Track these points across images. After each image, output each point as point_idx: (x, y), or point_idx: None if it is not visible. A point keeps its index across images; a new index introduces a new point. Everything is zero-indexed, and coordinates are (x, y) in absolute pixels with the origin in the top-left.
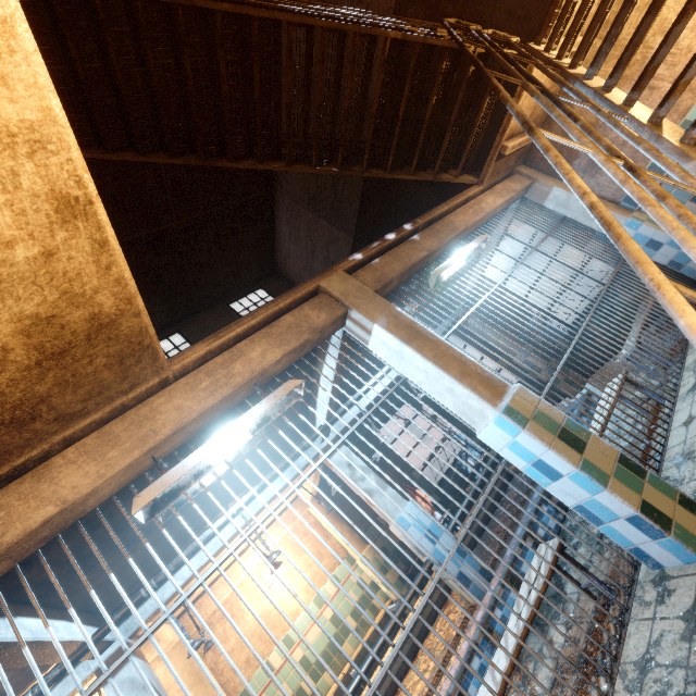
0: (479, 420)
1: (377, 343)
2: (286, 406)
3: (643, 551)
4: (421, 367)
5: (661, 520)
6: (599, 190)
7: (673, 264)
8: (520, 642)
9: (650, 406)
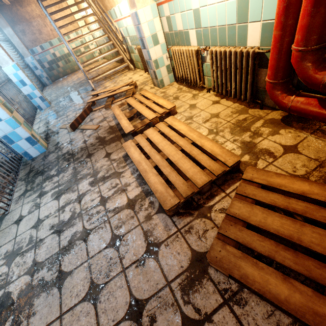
0: (5, 64)
1: None
2: None
3: (40, 106)
4: None
5: (45, 98)
6: (24, 41)
7: (40, 76)
8: (19, 107)
9: None
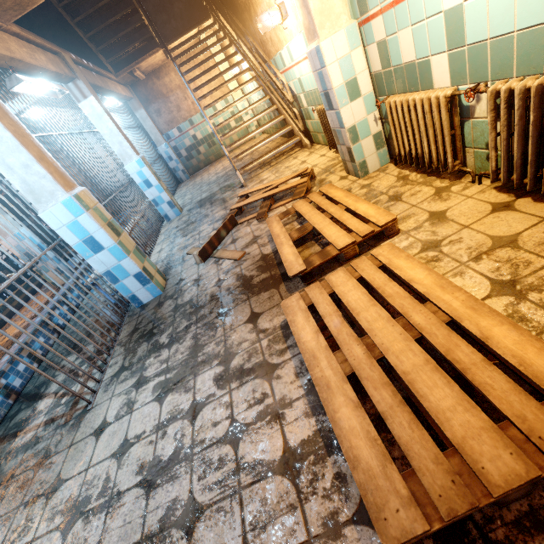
0: (128, 159)
1: (88, 105)
2: (54, 96)
3: (167, 215)
4: (110, 127)
5: (175, 204)
6: (158, 124)
7: (174, 170)
8: (139, 219)
9: None
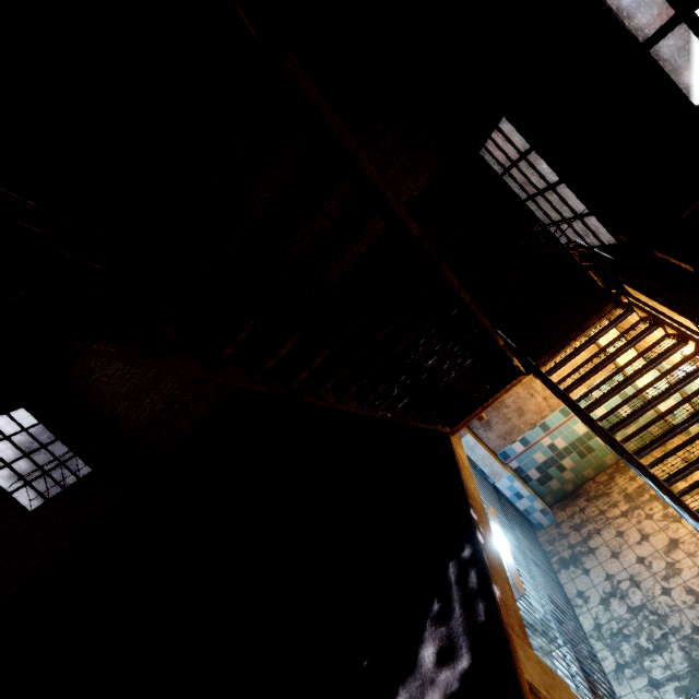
0: None
1: None
2: None
3: None
4: None
5: None
6: (487, 441)
7: (526, 511)
8: None
9: (610, 694)
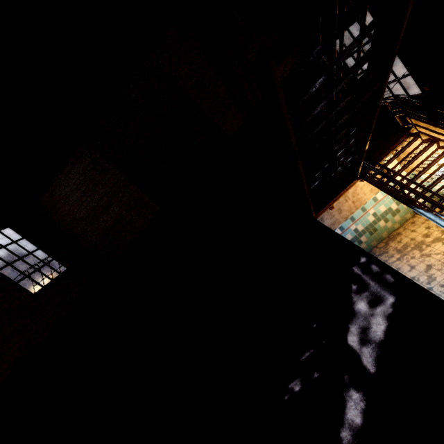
0: None
1: None
2: None
3: None
4: None
5: None
6: None
7: None
8: None
9: None
